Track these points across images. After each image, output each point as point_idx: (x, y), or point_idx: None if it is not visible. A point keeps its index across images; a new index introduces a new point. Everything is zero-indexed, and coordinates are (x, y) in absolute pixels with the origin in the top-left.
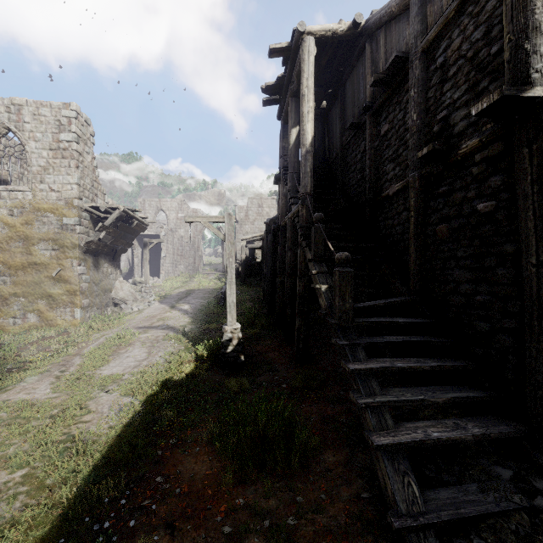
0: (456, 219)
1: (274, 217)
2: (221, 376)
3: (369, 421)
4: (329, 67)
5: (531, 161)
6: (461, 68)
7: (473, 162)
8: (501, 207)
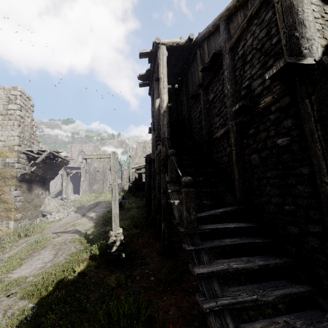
0: (263, 150)
1: (150, 153)
2: (106, 272)
3: (213, 326)
4: (177, 64)
5: (312, 107)
6: (254, 55)
7: (269, 112)
8: (294, 141)
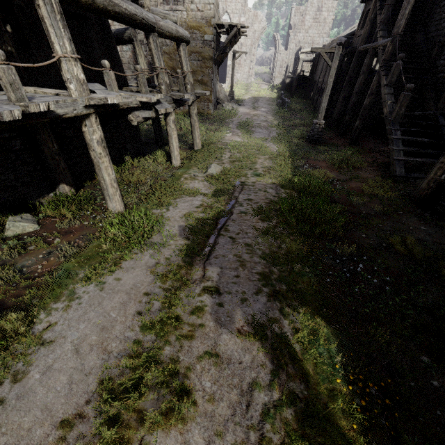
0: None
1: (346, 36)
2: (311, 145)
3: (394, 154)
4: None
5: None
6: None
7: None
8: None
